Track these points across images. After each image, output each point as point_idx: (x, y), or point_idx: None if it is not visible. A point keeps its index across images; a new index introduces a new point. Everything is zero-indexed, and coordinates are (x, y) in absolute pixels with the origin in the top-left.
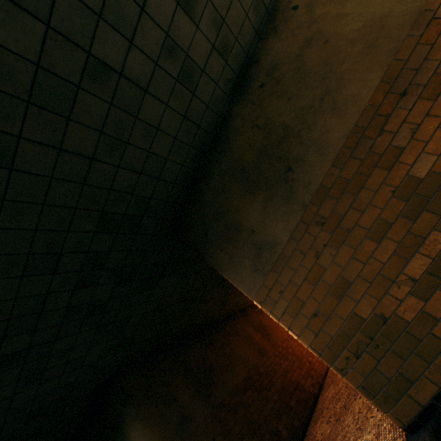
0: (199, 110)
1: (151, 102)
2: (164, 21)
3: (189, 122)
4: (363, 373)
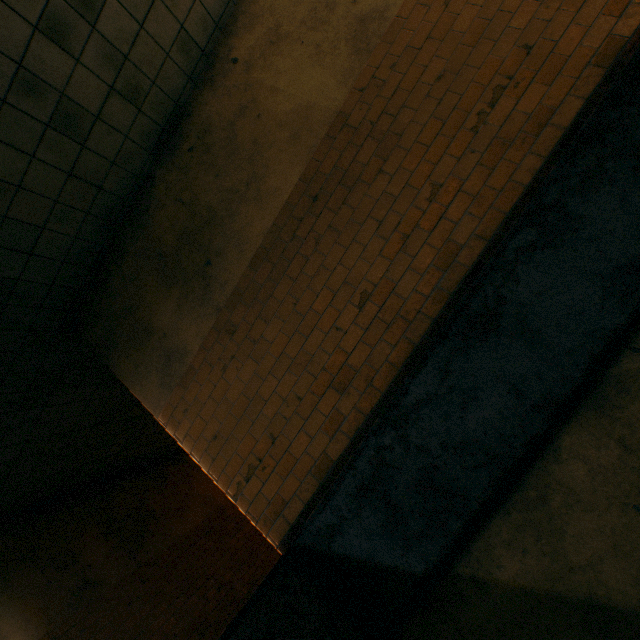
0: (98, 167)
1: (2, 150)
2: (12, 48)
3: (82, 181)
4: (250, 497)
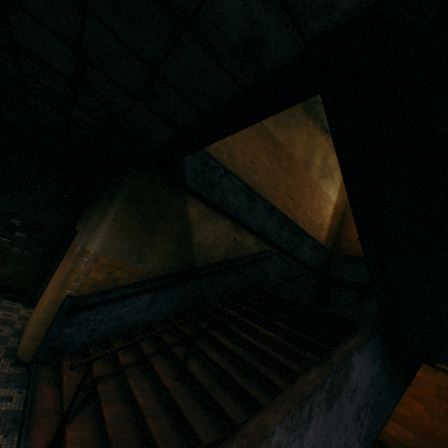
0: None
1: None
2: None
3: None
4: None
